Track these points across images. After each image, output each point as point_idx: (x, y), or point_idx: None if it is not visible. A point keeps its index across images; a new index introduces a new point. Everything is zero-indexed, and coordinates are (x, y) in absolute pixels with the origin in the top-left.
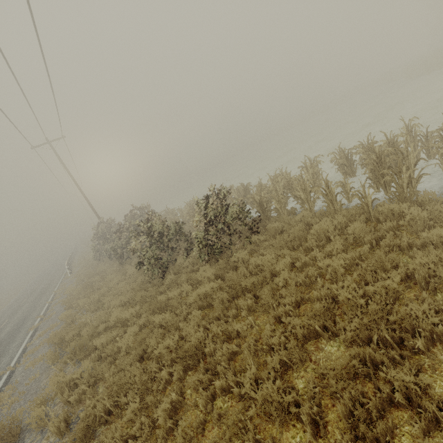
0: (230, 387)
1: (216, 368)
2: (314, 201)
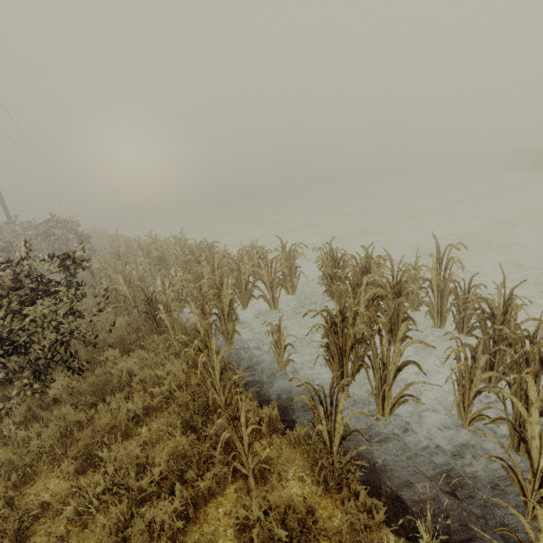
0: None
1: None
2: (233, 335)
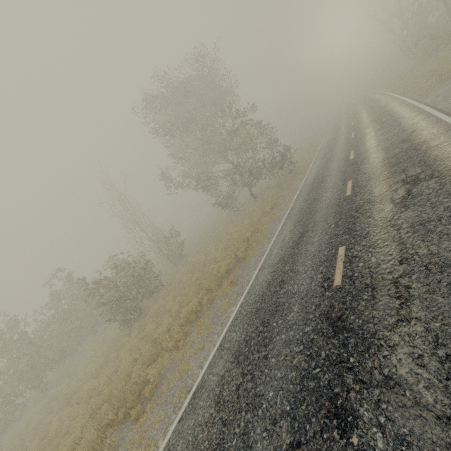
0: None
1: None
2: None
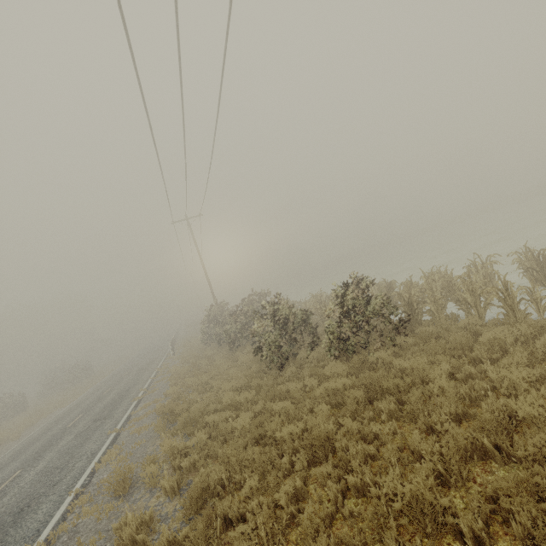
0: (366, 488)
1: (347, 467)
2: (485, 307)
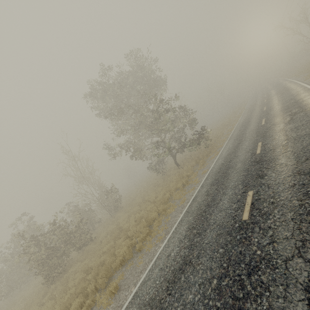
0: None
1: None
2: None
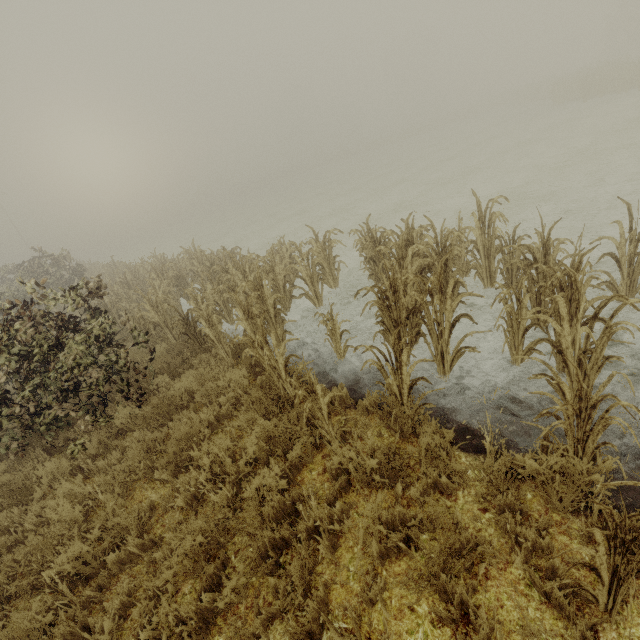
0: None
1: None
2: (284, 336)
